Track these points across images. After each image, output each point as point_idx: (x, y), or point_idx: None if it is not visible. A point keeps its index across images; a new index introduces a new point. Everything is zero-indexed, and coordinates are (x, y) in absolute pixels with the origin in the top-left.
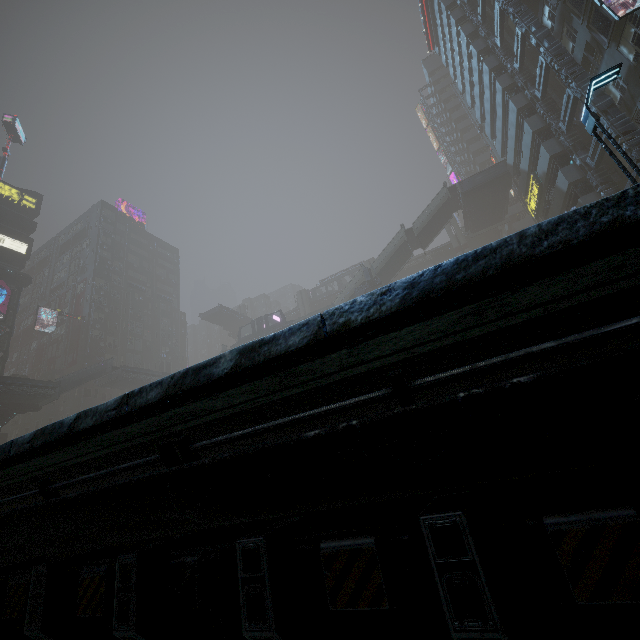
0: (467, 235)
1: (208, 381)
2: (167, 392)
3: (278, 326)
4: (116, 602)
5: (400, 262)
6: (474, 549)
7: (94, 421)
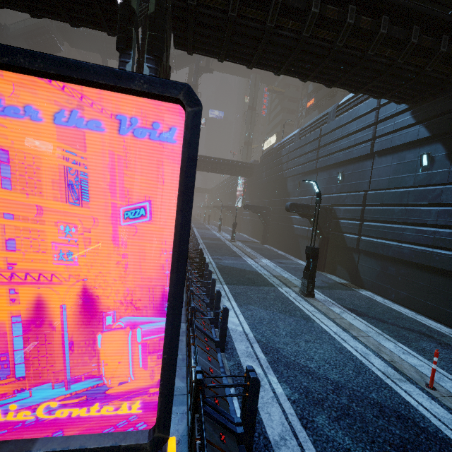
0: None
1: None
2: None
3: None
4: (382, 25)
5: None
6: (447, 41)
7: None
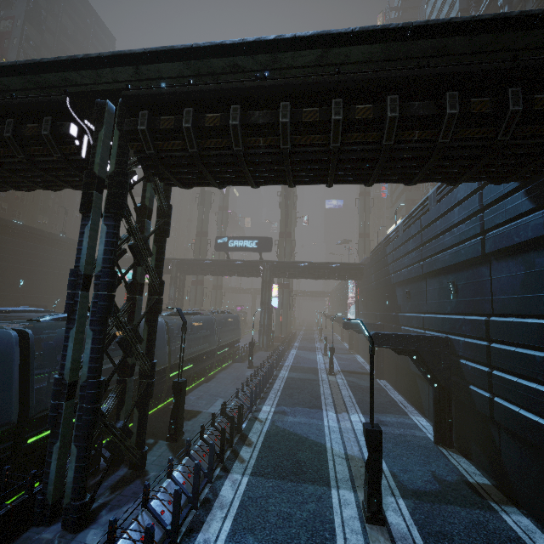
0: None
1: (509, 16)
2: (493, 17)
3: None
4: (389, 108)
5: None
6: (521, 95)
7: (461, 20)
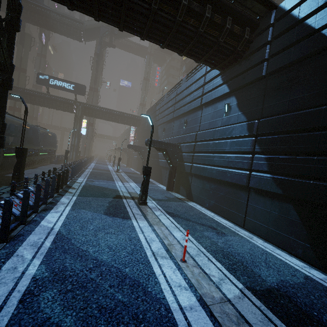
0: (155, 51)
1: None
2: None
3: (35, 1)
4: None
5: (128, 33)
6: (231, 21)
7: None
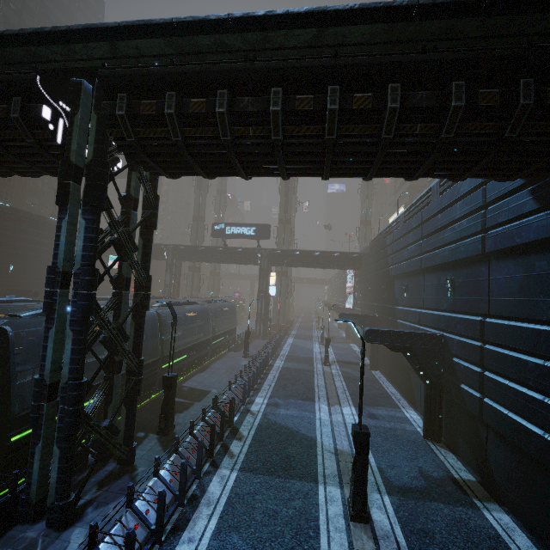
0: None
1: None
2: None
3: None
4: (389, 98)
5: None
6: (533, 87)
7: None
